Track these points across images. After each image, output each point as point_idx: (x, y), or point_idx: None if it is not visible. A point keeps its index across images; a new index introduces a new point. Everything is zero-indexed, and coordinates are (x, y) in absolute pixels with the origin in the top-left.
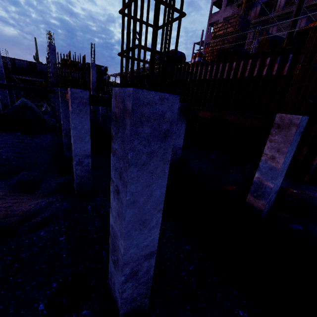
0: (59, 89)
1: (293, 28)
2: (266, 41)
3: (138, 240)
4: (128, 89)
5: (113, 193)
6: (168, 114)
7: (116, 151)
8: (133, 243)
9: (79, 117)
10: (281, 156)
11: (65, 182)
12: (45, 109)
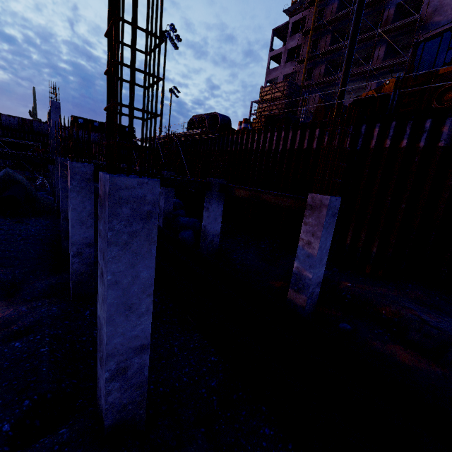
0: (59, 160)
1: (341, 98)
2: (322, 109)
3: (125, 328)
4: (107, 175)
5: (99, 278)
6: (150, 197)
7: (101, 232)
8: (119, 331)
9: (79, 196)
10: (316, 240)
11: (59, 283)
12: (40, 182)
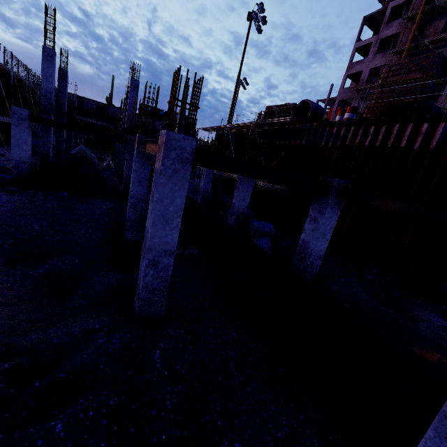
0: (137, 136)
1: None
2: None
3: None
4: None
5: None
6: None
7: None
8: None
9: (170, 182)
10: None
11: (118, 284)
12: (107, 163)
